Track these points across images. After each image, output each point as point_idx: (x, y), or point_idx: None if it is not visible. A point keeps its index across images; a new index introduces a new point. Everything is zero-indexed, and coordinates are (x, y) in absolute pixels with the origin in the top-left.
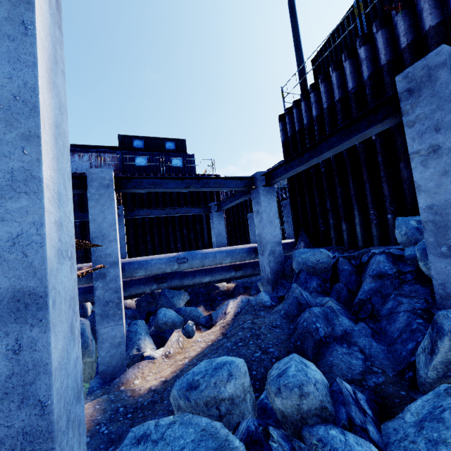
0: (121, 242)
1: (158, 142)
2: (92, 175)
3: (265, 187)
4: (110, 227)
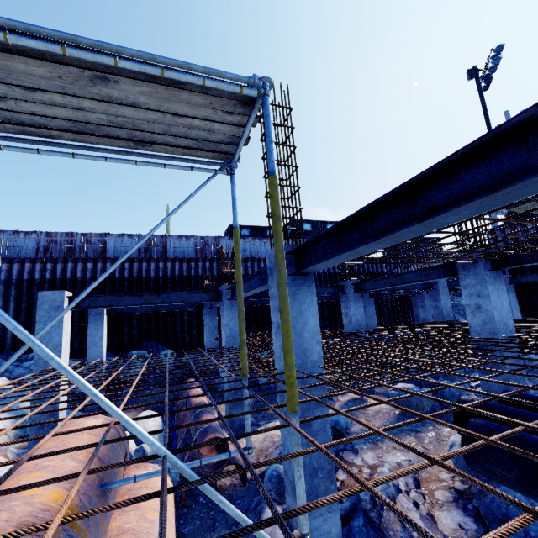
0: (374, 316)
1: (322, 225)
2: (439, 281)
3: (509, 285)
4: (449, 310)
